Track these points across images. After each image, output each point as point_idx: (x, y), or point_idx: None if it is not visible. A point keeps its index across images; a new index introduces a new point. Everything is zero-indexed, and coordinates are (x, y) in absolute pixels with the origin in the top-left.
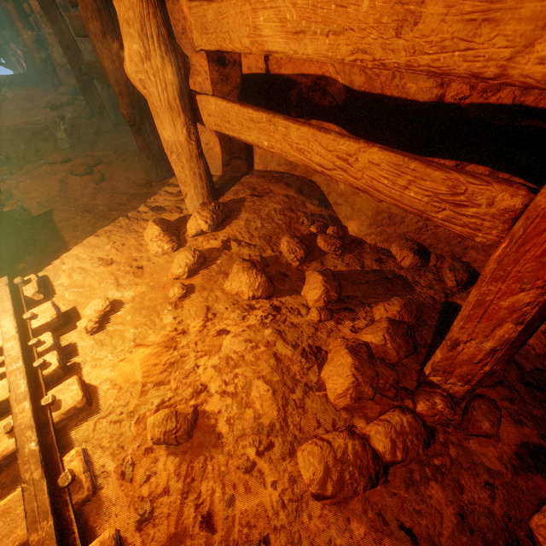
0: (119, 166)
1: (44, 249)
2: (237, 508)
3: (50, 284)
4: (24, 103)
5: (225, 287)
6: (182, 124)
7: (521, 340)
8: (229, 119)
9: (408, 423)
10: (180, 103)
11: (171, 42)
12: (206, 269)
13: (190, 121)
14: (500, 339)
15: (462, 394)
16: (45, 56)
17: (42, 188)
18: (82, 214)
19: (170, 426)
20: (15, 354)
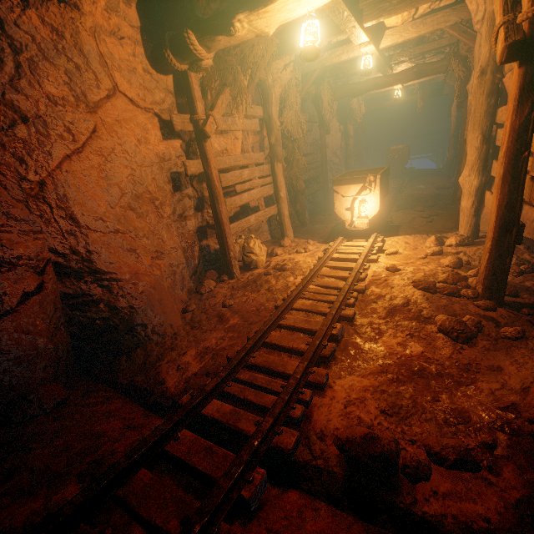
0: (444, 219)
1: (390, 233)
2: (393, 282)
3: (384, 242)
4: (425, 185)
5: (440, 260)
6: (471, 201)
7: (490, 260)
8: (489, 201)
9: (452, 286)
10: (474, 193)
11: (482, 172)
12: (440, 256)
13: (476, 200)
14: (486, 260)
15: (481, 292)
16: (453, 163)
17: (403, 218)
18: (411, 229)
19: (392, 266)
20: (369, 245)
